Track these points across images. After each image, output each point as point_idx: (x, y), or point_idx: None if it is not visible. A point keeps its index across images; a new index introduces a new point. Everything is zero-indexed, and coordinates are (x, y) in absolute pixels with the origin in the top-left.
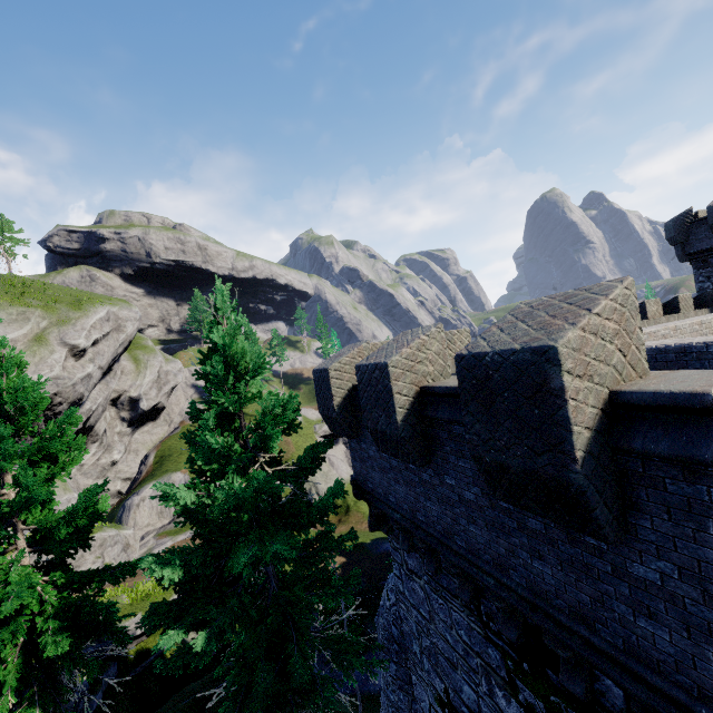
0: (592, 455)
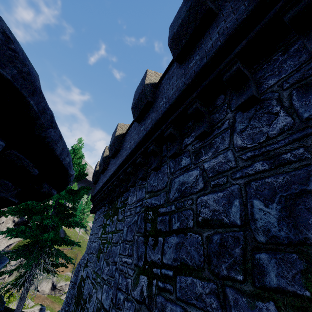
0: (118, 136)
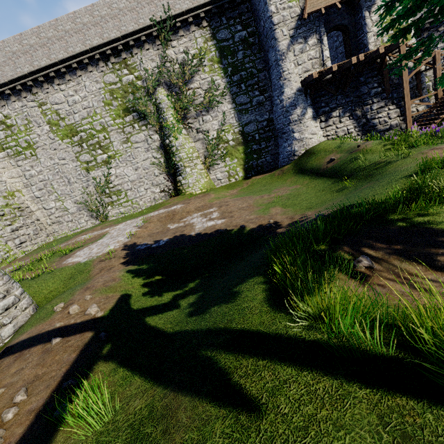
0: None
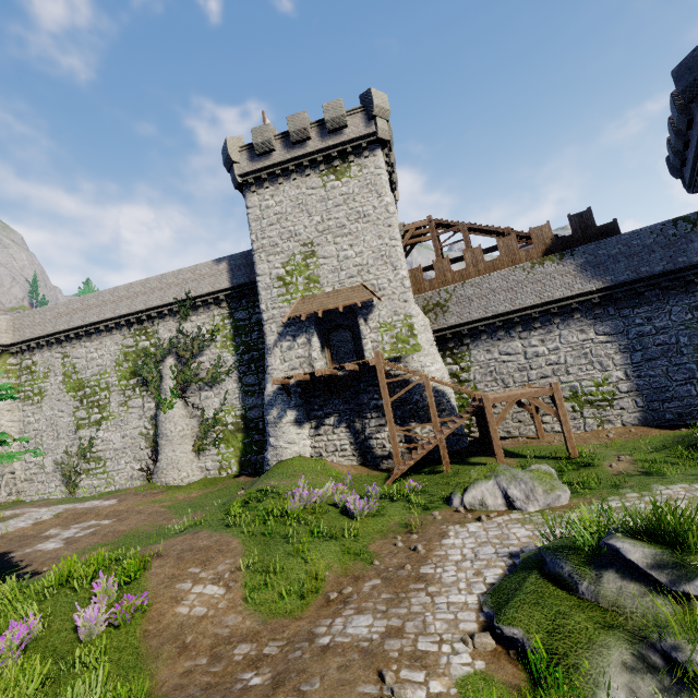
0: None
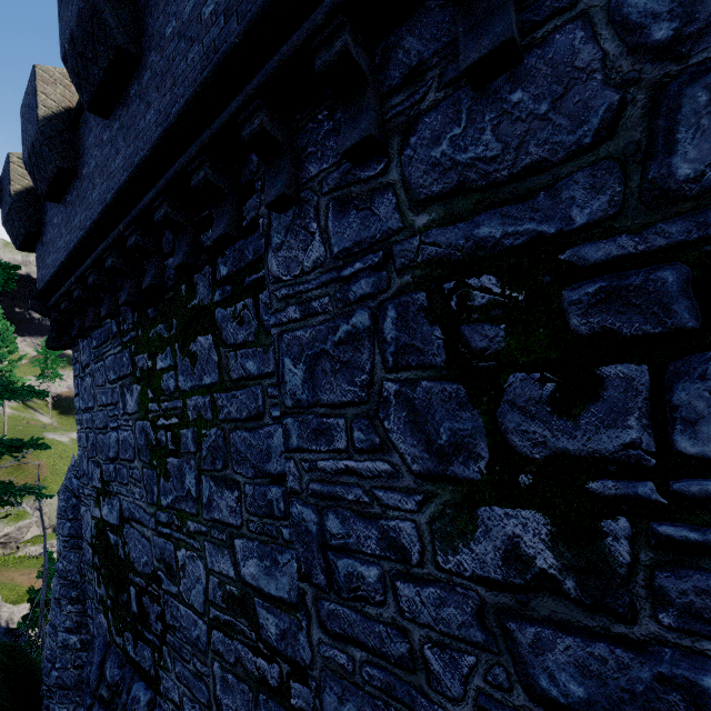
0: None
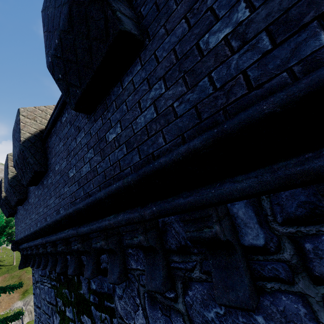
0: (30, 141)
